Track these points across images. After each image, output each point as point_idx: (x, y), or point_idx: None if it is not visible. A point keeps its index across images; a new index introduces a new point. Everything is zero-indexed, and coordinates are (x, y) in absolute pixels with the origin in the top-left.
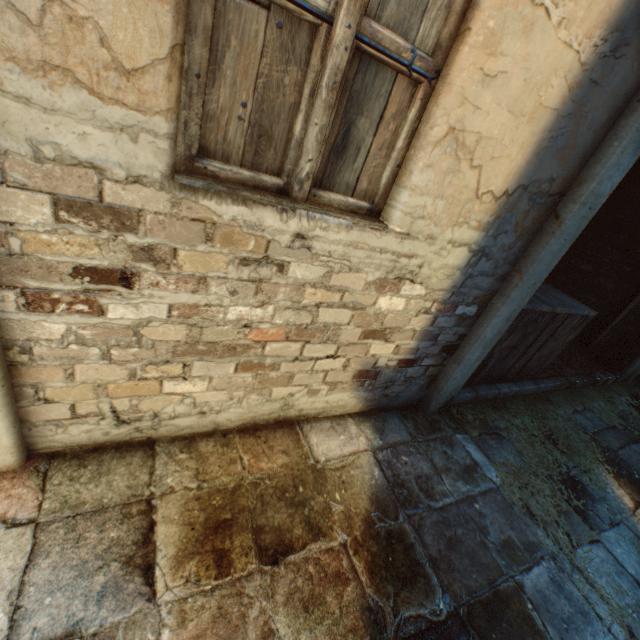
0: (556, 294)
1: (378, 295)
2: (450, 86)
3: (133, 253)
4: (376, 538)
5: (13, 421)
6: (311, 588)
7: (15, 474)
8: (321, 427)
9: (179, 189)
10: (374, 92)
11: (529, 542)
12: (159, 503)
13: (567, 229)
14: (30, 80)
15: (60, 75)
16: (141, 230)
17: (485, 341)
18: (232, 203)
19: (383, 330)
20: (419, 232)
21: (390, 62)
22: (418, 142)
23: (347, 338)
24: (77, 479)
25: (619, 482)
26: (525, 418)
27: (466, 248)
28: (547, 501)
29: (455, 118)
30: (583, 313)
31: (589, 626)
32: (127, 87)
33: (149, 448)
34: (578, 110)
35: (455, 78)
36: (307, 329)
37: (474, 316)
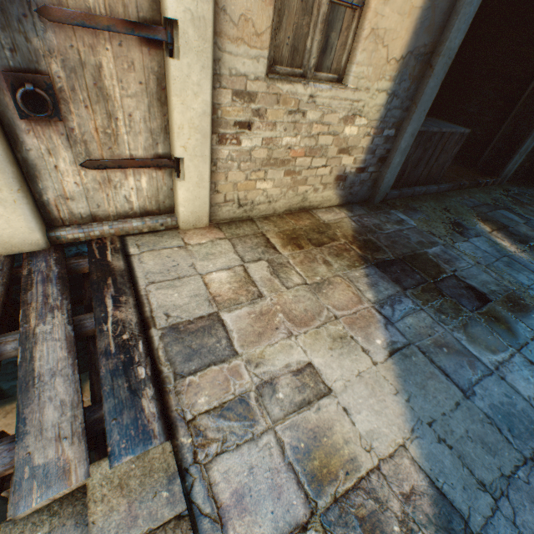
0: (444, 124)
1: (344, 126)
2: (370, 9)
3: (253, 113)
4: (359, 241)
5: (210, 200)
6: (336, 252)
7: (208, 228)
8: (321, 211)
9: (269, 81)
10: (337, 20)
11: (431, 242)
12: (266, 234)
13: (437, 72)
14: (232, 46)
15: (240, 42)
16: (256, 102)
17: (401, 151)
18: (286, 84)
19: (347, 148)
20: (361, 87)
21: (343, 4)
22: (358, 39)
23: (331, 154)
24: (231, 229)
25: (484, 224)
26: (431, 203)
27: (385, 93)
28: (441, 230)
29: (373, 24)
30: (461, 131)
31: (458, 261)
32: (258, 41)
33: (251, 220)
34: (433, 5)
35: (372, 5)
36: (313, 149)
37: (393, 136)
